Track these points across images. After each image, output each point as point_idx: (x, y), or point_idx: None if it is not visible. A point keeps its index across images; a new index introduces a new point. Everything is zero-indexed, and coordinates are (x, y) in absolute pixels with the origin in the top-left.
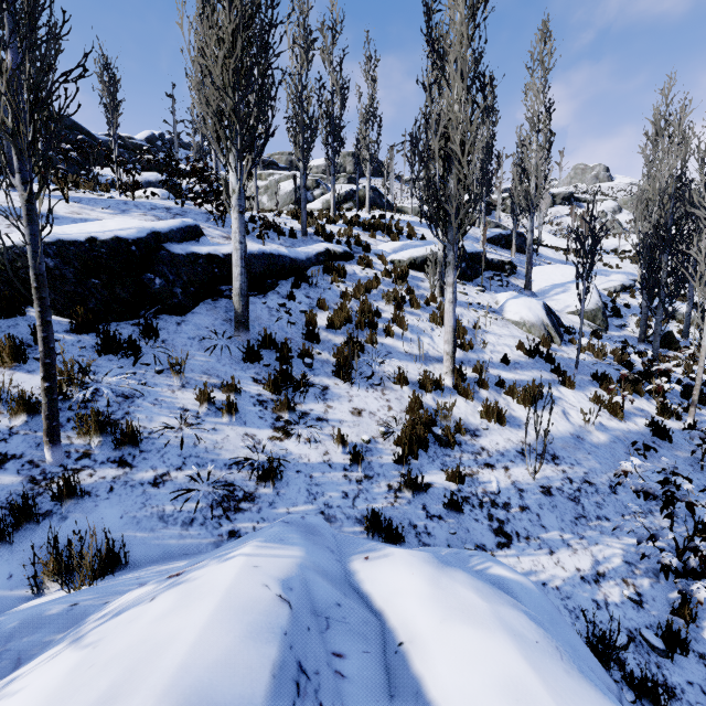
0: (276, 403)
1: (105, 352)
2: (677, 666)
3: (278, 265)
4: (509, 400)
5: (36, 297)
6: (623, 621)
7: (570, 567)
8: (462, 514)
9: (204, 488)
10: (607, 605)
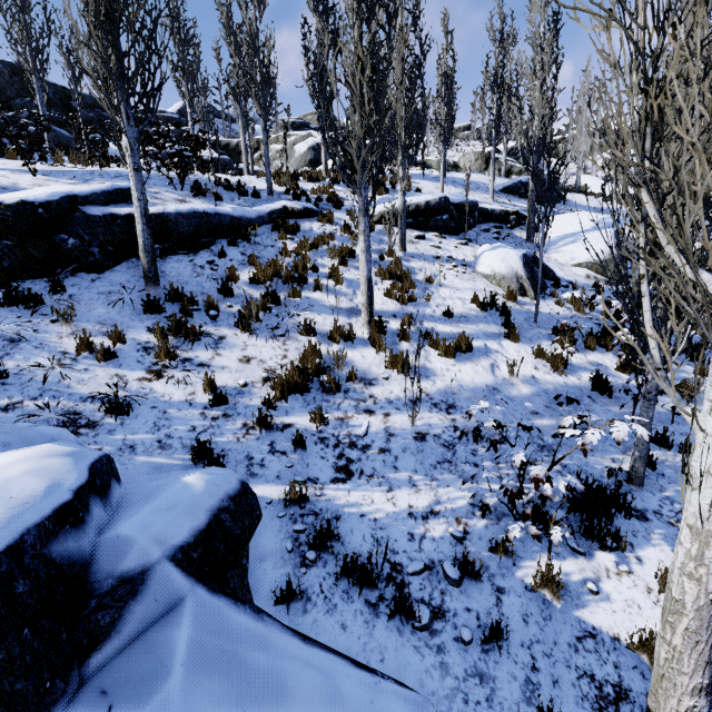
0: (155, 349)
1: (8, 304)
2: (464, 595)
3: (213, 223)
4: (430, 353)
5: None
6: (431, 553)
7: (403, 504)
8: (305, 451)
9: (51, 415)
10: (423, 538)
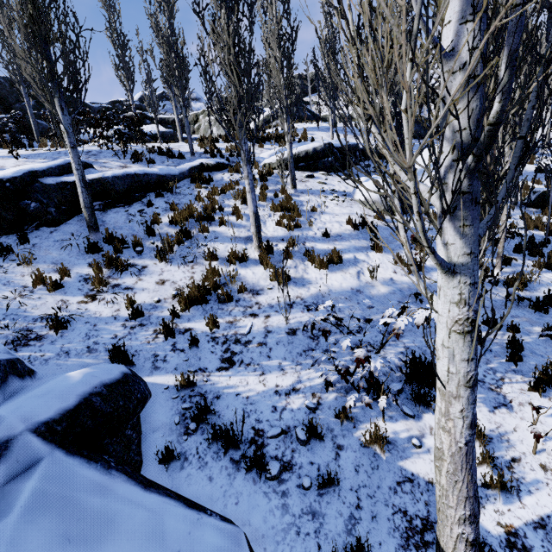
0: (91, 279)
1: None
2: (310, 452)
3: (143, 181)
4: (308, 266)
5: None
6: (288, 421)
7: (271, 384)
8: (198, 348)
9: (10, 332)
10: (283, 410)
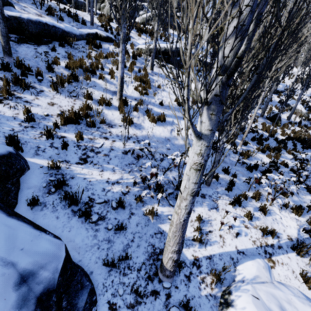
0: (0, 88)
1: None
2: (116, 213)
3: (51, 31)
4: (146, 119)
5: None
6: (109, 197)
7: (105, 177)
8: (67, 149)
9: None
10: (108, 191)
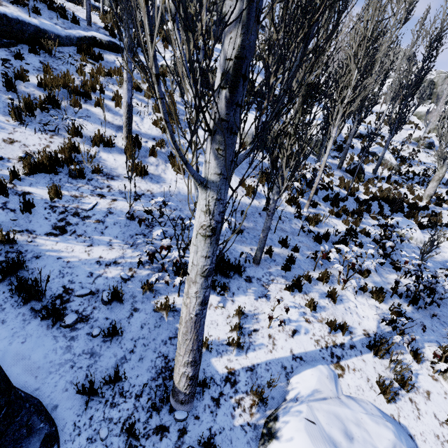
0: None
1: None
2: (109, 310)
3: (15, 28)
4: (169, 168)
5: None
6: (100, 285)
7: (96, 255)
8: (31, 211)
9: None
10: (99, 276)
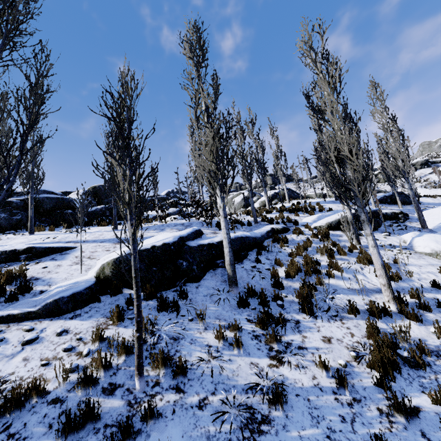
0: (267, 336)
1: (161, 310)
2: None
3: (246, 242)
4: None
5: (134, 282)
6: None
7: None
8: None
9: (232, 410)
10: None
